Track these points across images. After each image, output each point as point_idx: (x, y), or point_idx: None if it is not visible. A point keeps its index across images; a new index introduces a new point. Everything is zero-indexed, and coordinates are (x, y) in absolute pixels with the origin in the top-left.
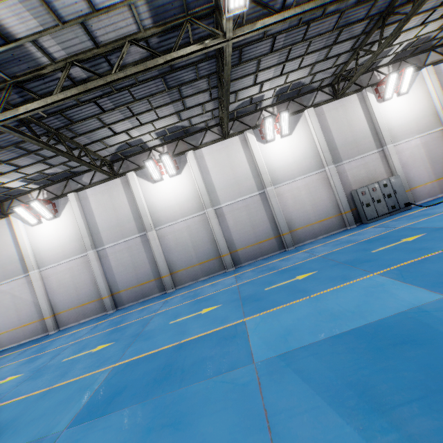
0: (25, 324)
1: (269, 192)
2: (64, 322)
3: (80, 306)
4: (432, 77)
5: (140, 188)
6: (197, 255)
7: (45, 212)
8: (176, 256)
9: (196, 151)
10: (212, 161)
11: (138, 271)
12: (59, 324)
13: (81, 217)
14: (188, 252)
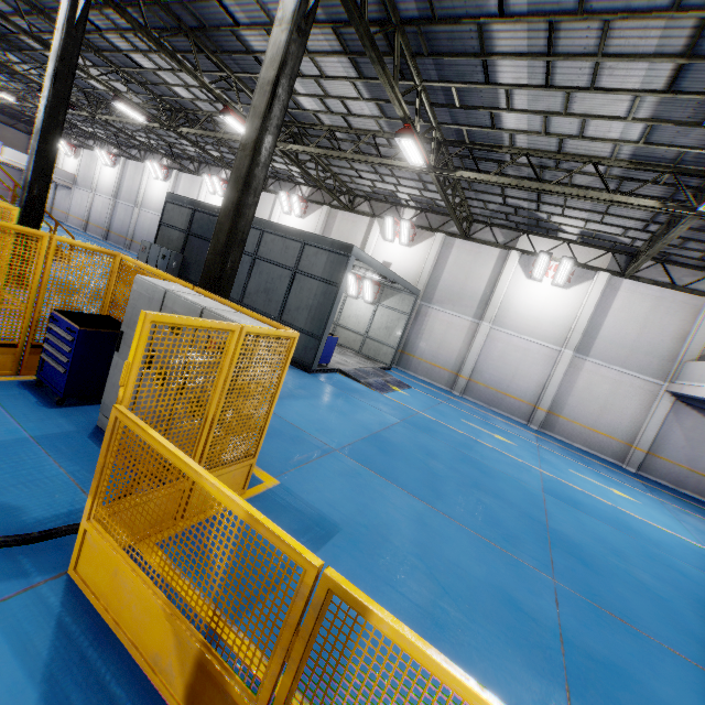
0: (79, 218)
1: None
2: (89, 230)
3: (97, 227)
4: (322, 217)
5: (147, 177)
6: (146, 239)
7: (108, 161)
8: (139, 232)
9: (180, 173)
10: (183, 185)
11: (123, 227)
12: (87, 229)
13: (119, 175)
14: (144, 234)
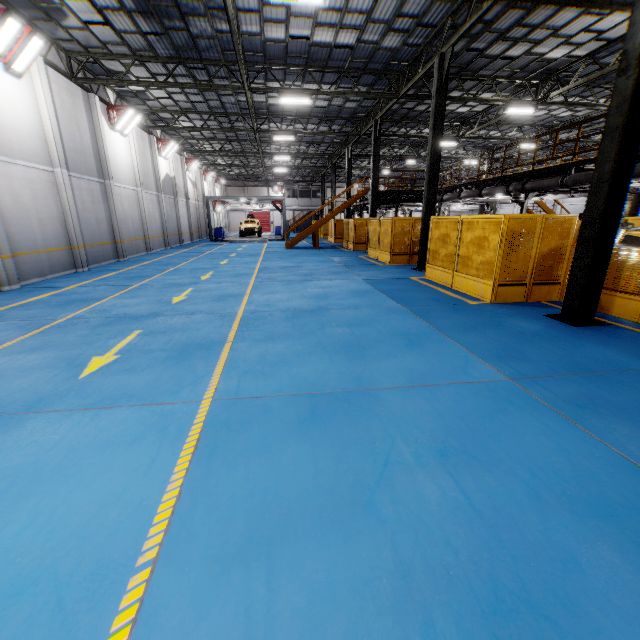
0: None
1: None
2: None
3: None
4: None
5: None
6: None
7: None
8: None
9: None
10: None
11: None
12: None
13: None
14: None
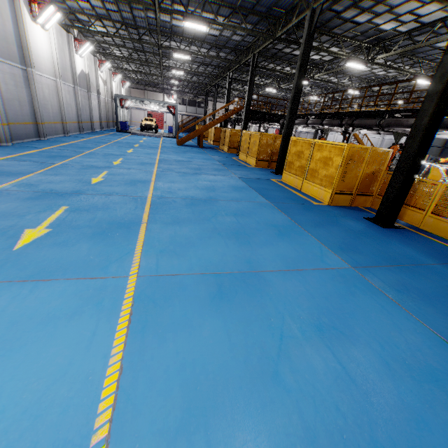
0: None
1: (400, 141)
2: None
3: None
4: None
5: None
6: None
7: None
8: None
9: None
10: None
11: None
12: None
13: None
14: None
